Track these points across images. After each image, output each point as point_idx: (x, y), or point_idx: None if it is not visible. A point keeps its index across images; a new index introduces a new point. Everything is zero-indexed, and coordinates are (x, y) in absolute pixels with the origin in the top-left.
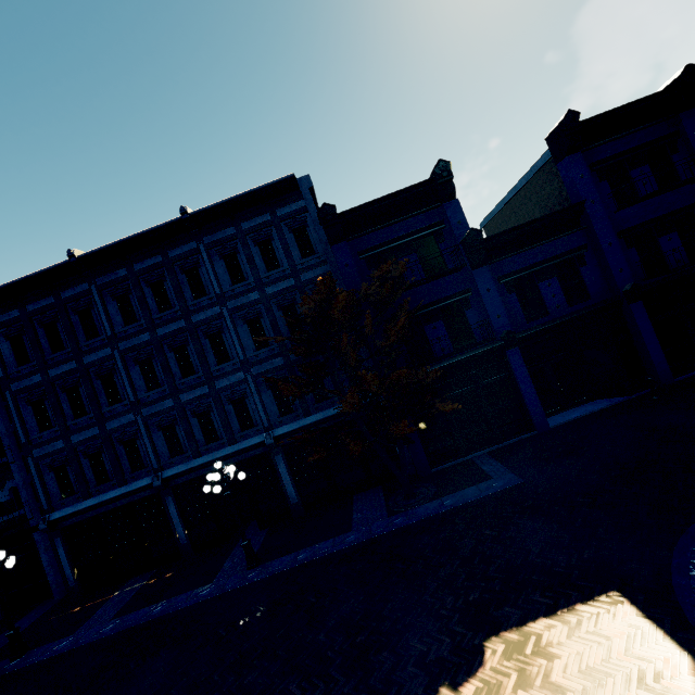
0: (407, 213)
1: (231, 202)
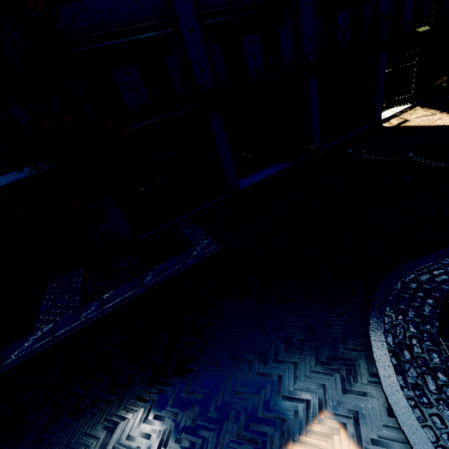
0: None
1: None
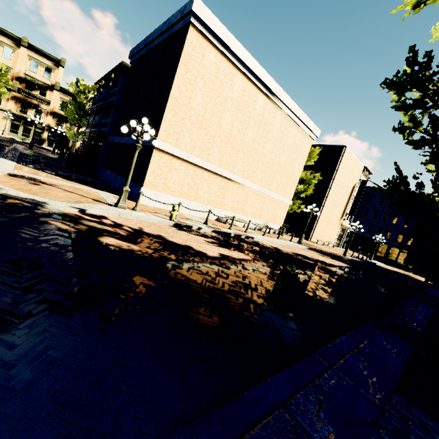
0: None
1: None
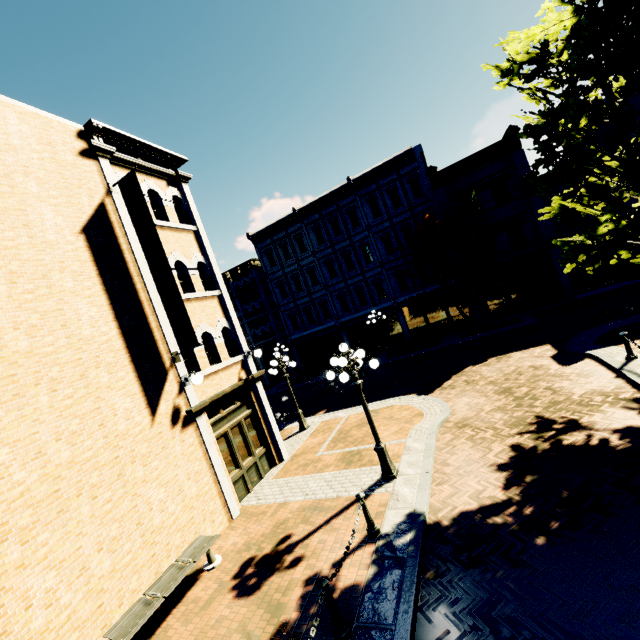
0: (486, 163)
1: (374, 170)
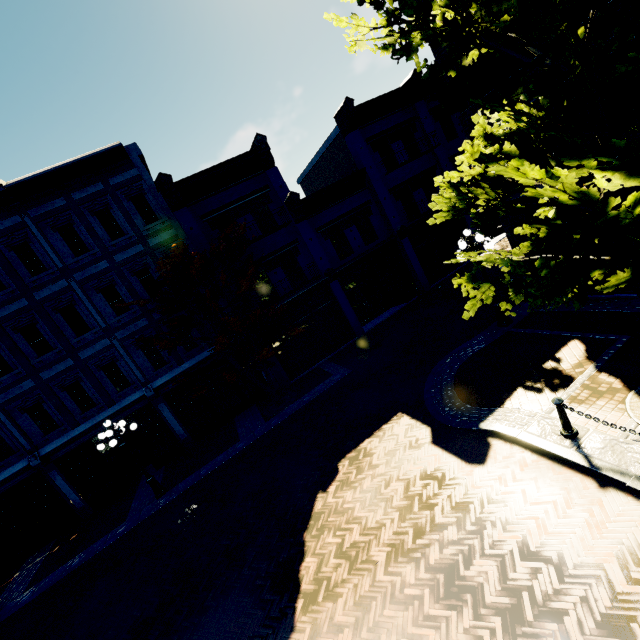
0: (237, 179)
1: (55, 172)
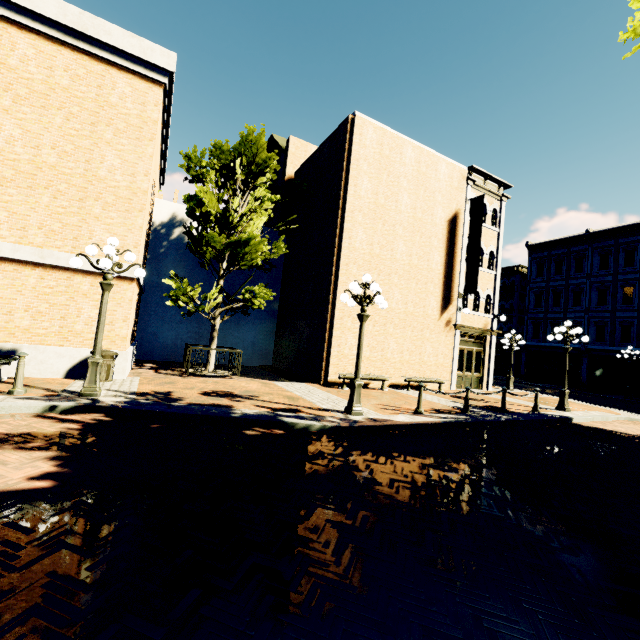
0: None
1: None
